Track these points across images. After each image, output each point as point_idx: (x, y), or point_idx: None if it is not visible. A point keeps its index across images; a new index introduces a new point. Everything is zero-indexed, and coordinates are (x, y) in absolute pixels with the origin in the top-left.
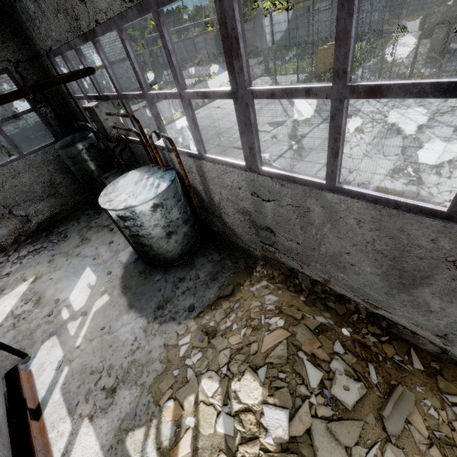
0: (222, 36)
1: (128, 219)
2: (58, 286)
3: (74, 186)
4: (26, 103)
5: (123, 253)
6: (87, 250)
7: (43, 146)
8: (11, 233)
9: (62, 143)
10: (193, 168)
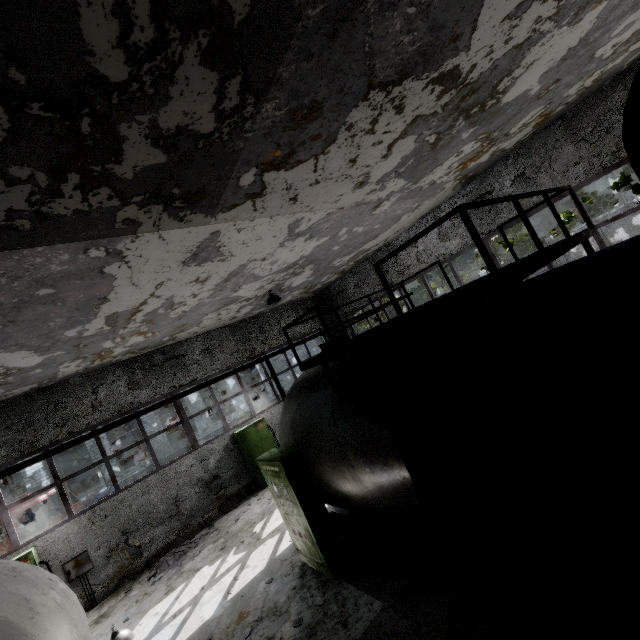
0: None
1: None
2: None
3: None
4: (241, 397)
5: None
6: None
7: None
8: None
9: None
10: None
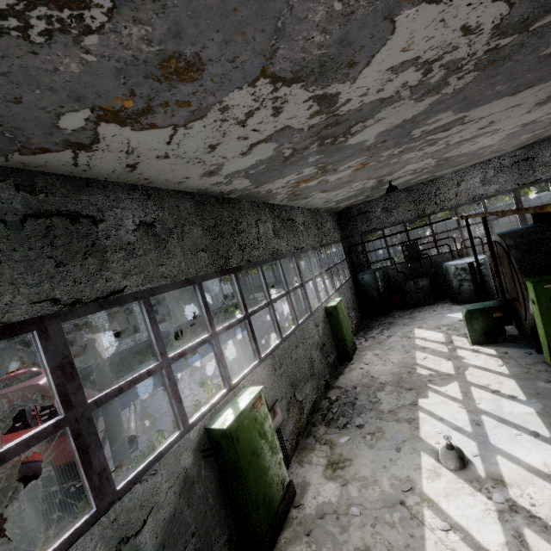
0: (514, 200)
1: (482, 265)
2: (444, 321)
3: (357, 306)
4: None
5: (454, 307)
6: (425, 316)
7: (349, 278)
8: (350, 328)
9: (371, 271)
10: (486, 249)
